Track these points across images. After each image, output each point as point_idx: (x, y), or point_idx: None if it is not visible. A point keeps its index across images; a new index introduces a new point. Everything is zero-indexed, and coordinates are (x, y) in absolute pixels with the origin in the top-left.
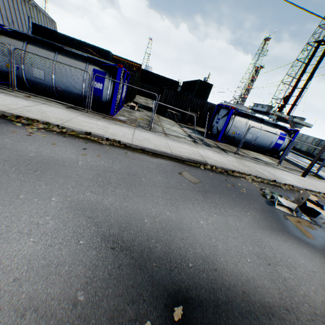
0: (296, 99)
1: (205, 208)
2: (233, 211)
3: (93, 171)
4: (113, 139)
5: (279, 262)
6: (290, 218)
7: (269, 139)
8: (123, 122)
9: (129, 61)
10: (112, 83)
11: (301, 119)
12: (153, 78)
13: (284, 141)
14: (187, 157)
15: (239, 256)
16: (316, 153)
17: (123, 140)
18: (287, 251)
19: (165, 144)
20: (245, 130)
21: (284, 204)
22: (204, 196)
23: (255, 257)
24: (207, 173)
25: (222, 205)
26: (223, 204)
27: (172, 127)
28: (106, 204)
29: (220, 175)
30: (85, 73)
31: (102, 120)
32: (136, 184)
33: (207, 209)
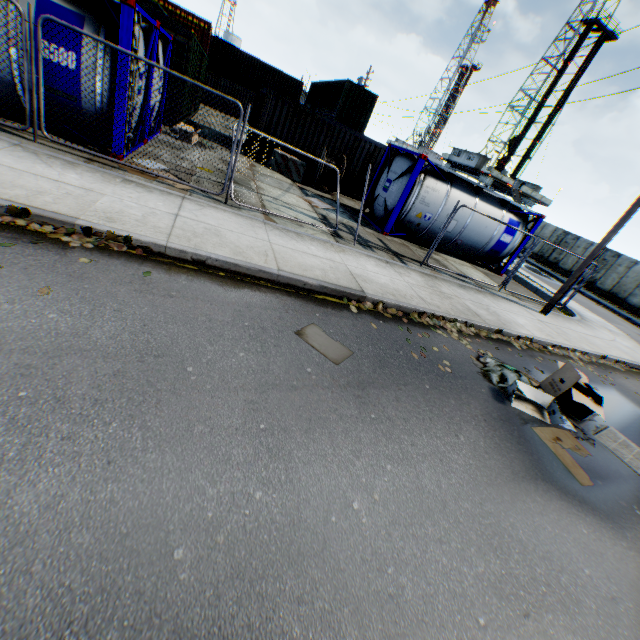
0: (532, 146)
1: (364, 447)
2: (430, 439)
3: (5, 358)
4: (107, 231)
5: (545, 596)
6: (542, 432)
7: (487, 232)
8: (150, 177)
9: (179, 10)
10: (109, 54)
11: (534, 188)
12: (241, 67)
13: (514, 238)
14: (319, 282)
15: (460, 613)
16: (555, 257)
17: (139, 236)
18: (555, 546)
19: (263, 246)
20: (442, 211)
21: (529, 397)
22: (361, 401)
23: (495, 602)
24: (367, 325)
25: (404, 426)
26: (407, 422)
27: (285, 196)
28: (25, 511)
29: (395, 326)
30: (10, 8)
31: (85, 168)
32: (163, 390)
33: (369, 448)
